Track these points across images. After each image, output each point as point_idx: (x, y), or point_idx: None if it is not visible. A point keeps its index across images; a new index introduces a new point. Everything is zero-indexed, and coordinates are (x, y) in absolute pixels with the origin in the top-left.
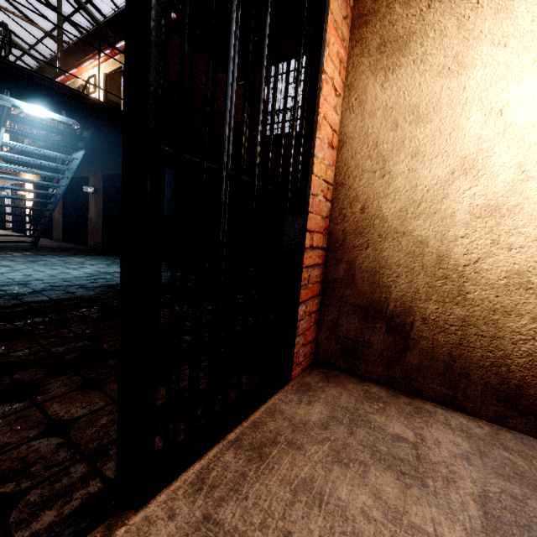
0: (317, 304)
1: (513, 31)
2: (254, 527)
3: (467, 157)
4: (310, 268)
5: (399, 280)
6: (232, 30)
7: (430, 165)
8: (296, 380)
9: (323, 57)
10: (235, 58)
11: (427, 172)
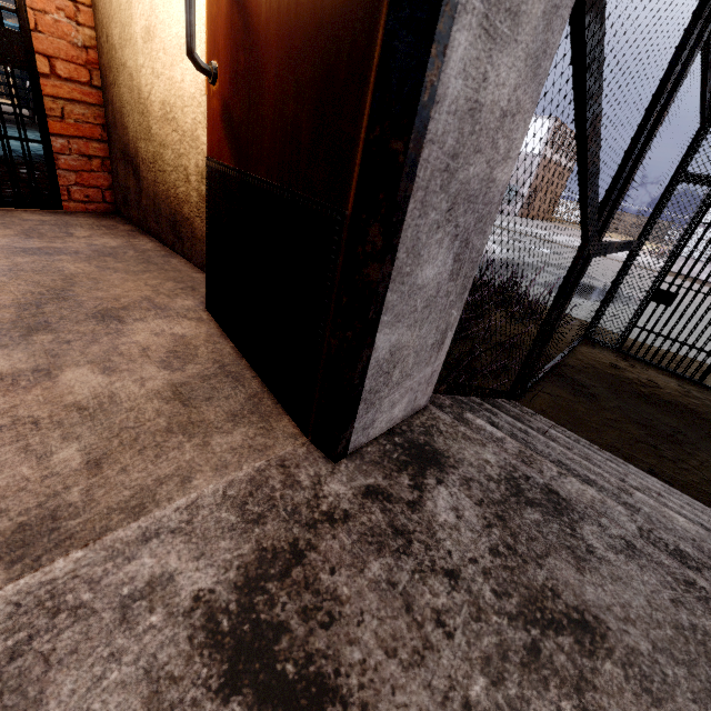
0: (103, 151)
1: None
2: None
3: None
4: (65, 101)
5: (130, 120)
6: None
7: None
8: (68, 211)
9: None
10: None
11: None
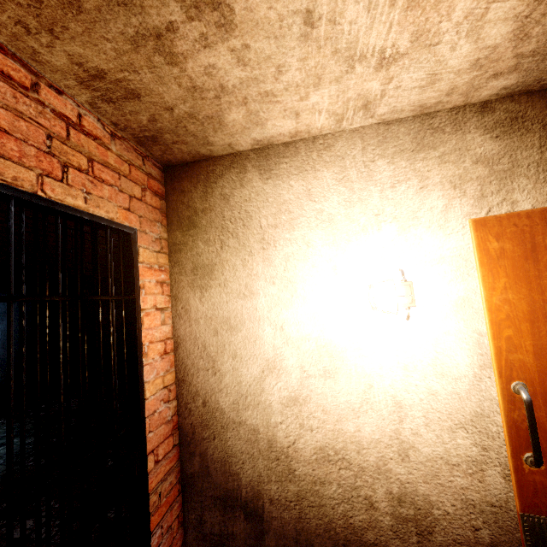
0: (179, 506)
1: (276, 274)
2: None
3: (270, 359)
4: (161, 482)
5: (245, 466)
6: (9, 385)
7: (247, 365)
8: None
9: (139, 300)
10: (22, 387)
11: (246, 370)
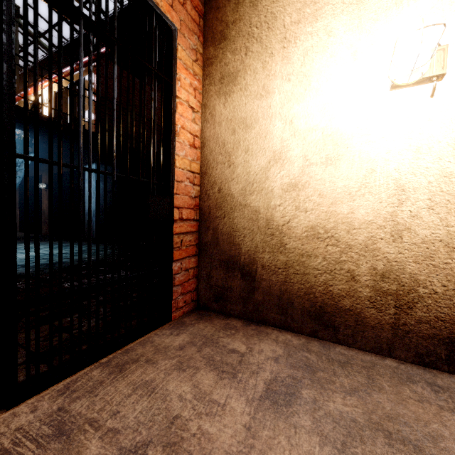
0: (195, 262)
1: (292, 71)
2: (94, 411)
3: (276, 151)
4: (183, 234)
5: (246, 239)
6: (80, 79)
7: (256, 158)
8: (175, 320)
9: (175, 88)
10: (90, 94)
11: (255, 162)
